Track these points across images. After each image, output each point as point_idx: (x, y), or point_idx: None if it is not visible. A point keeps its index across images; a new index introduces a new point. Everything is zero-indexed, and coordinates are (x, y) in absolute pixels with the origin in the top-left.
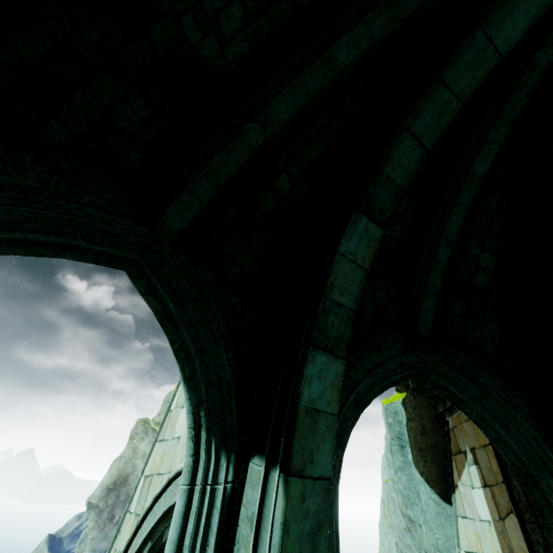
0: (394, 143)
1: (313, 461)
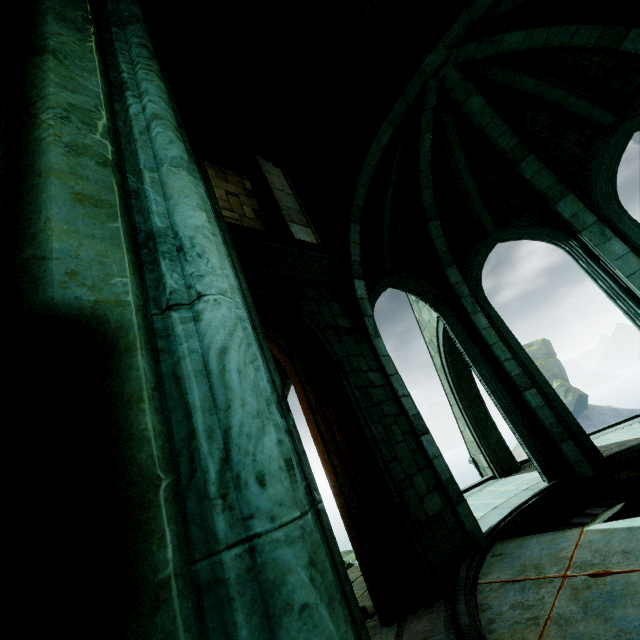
0: (498, 147)
1: (586, 223)
